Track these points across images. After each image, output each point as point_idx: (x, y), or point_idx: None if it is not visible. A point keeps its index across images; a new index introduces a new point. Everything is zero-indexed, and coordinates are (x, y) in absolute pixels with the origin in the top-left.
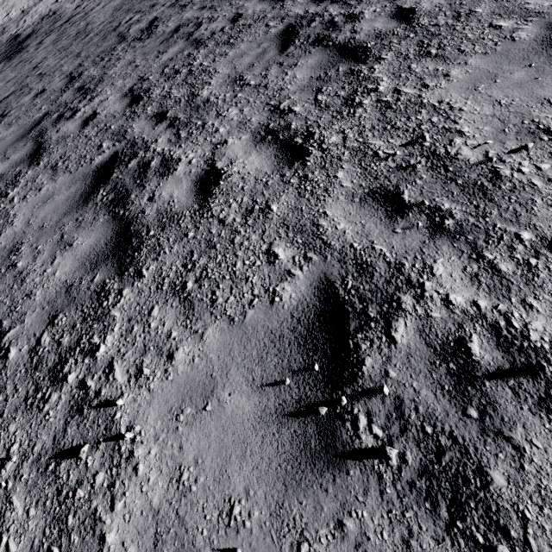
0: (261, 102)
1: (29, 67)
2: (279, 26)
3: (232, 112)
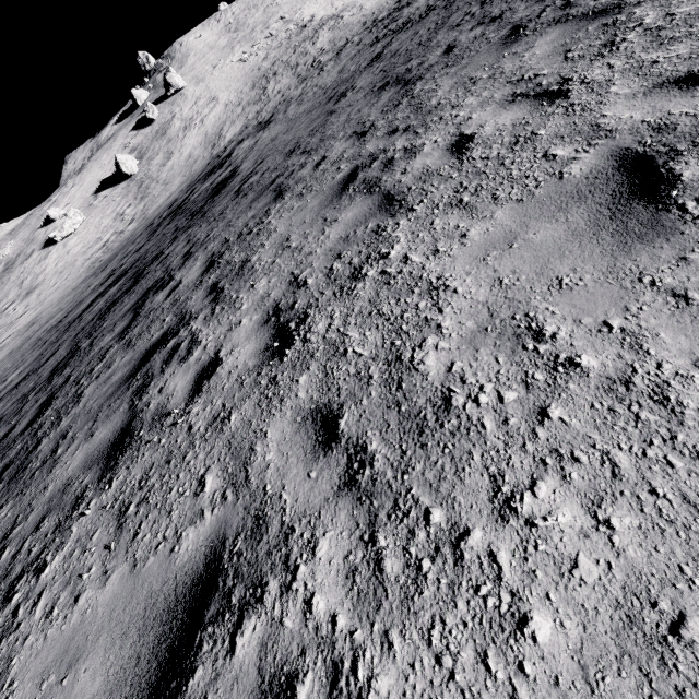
0: (472, 22)
1: (288, 118)
2: (478, 0)
3: (455, 34)
